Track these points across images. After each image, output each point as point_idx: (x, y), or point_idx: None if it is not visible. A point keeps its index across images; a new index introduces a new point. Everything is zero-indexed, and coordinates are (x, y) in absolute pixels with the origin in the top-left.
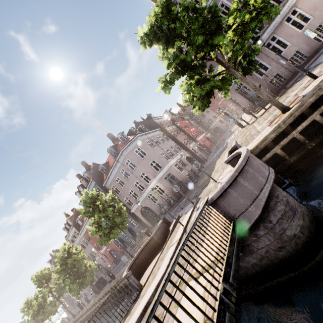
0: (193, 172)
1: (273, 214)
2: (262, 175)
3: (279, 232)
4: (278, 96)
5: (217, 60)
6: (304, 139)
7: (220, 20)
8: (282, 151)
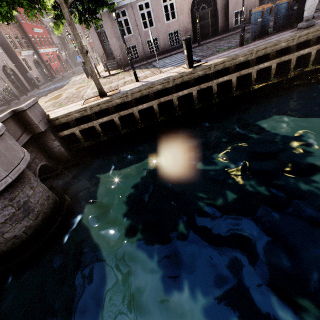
0: (1, 96)
1: None
2: None
3: None
4: (124, 70)
5: None
6: (101, 131)
7: None
8: (81, 134)
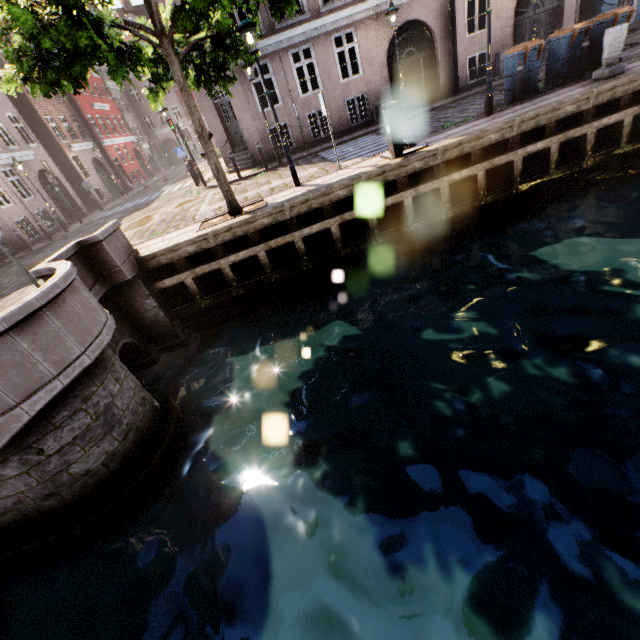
0: (37, 224)
1: (57, 436)
2: (57, 360)
3: (55, 470)
4: (267, 168)
5: None
6: (233, 278)
7: None
8: (195, 284)
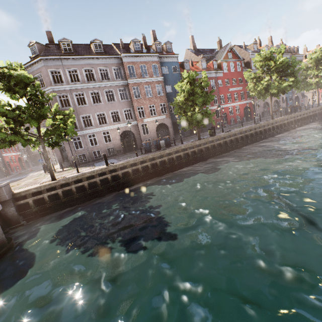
0: None
1: None
2: None
3: None
4: (74, 167)
5: (37, 127)
6: (48, 200)
7: (45, 116)
8: (33, 202)
